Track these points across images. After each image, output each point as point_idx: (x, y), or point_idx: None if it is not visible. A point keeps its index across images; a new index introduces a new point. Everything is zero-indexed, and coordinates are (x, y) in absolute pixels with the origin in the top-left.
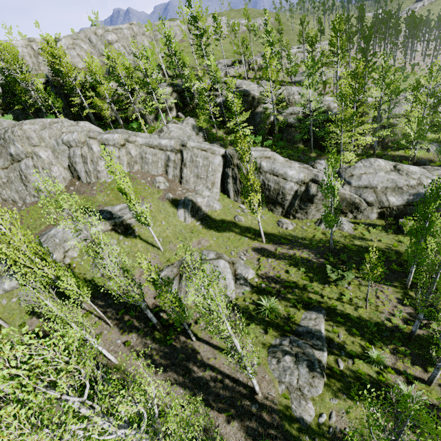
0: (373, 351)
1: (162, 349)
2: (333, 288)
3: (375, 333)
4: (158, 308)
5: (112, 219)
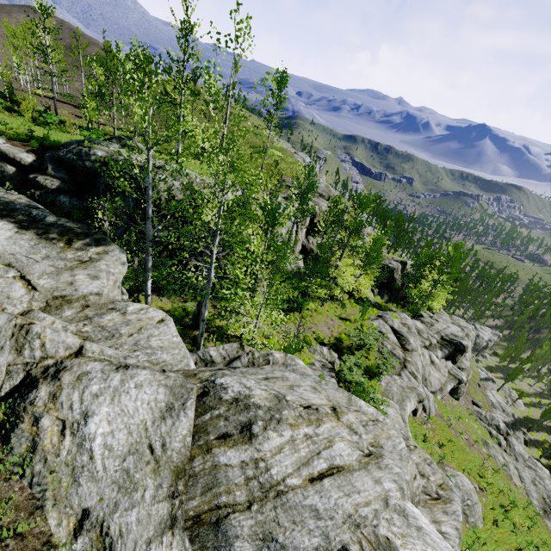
0: (545, 401)
1: (545, 430)
2: (518, 386)
3: (536, 396)
4: (528, 417)
5: (494, 381)
